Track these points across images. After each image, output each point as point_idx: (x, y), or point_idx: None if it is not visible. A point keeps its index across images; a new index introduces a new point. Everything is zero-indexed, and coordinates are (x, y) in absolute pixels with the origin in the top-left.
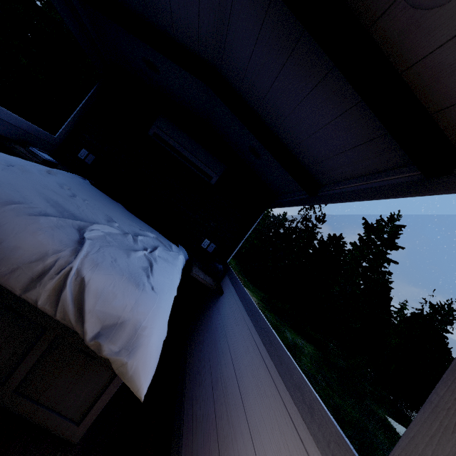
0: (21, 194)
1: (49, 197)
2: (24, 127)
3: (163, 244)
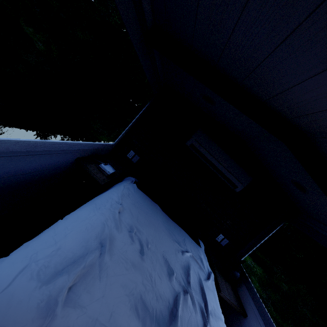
0: None
1: (135, 293)
2: (96, 147)
3: (198, 264)
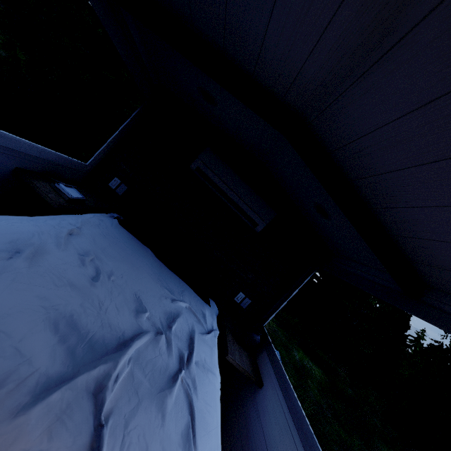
0: (11, 343)
1: (60, 309)
2: (52, 159)
3: (197, 318)
